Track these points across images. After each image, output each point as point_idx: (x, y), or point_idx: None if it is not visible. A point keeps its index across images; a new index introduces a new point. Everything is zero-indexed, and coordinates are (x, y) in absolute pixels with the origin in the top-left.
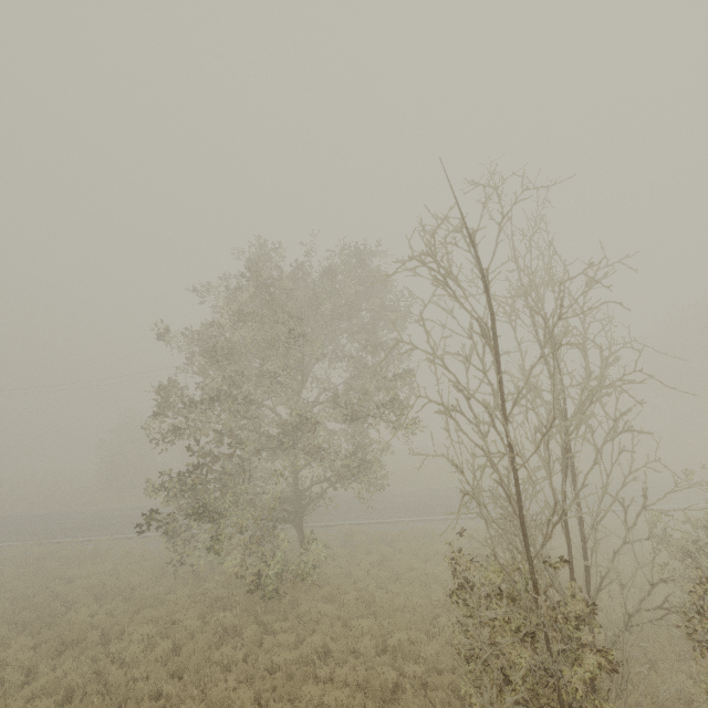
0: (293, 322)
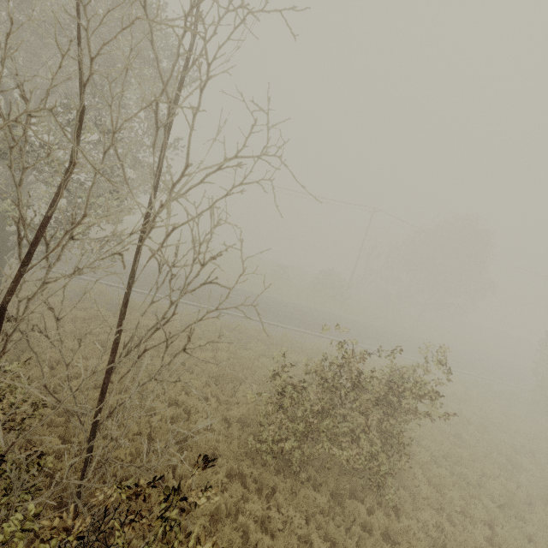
0: None
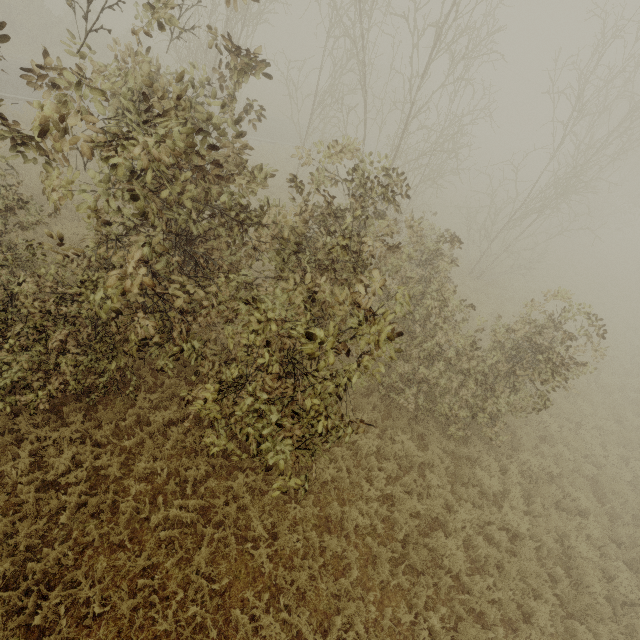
0: None
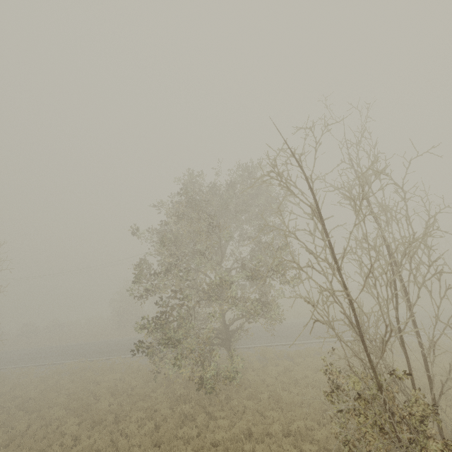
0: (210, 218)
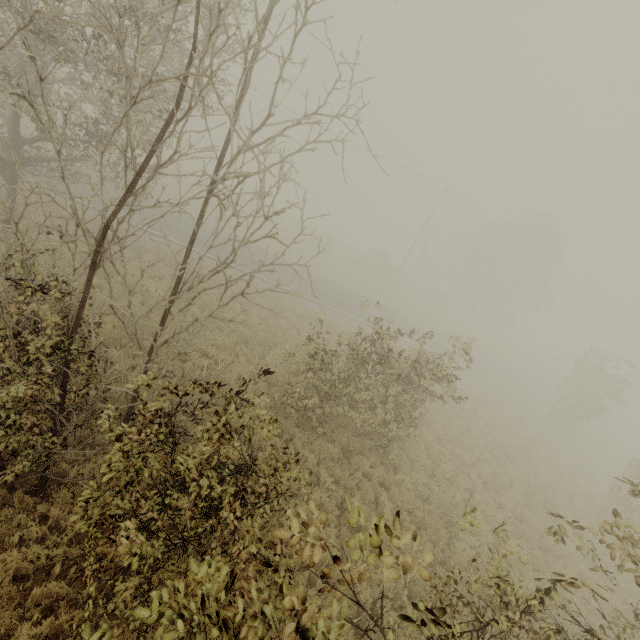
0: None
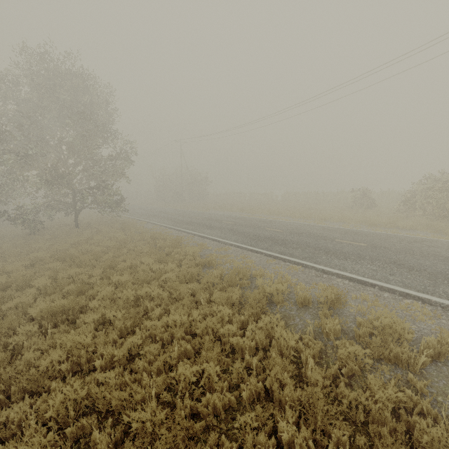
0: None
